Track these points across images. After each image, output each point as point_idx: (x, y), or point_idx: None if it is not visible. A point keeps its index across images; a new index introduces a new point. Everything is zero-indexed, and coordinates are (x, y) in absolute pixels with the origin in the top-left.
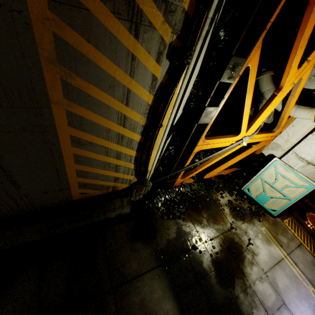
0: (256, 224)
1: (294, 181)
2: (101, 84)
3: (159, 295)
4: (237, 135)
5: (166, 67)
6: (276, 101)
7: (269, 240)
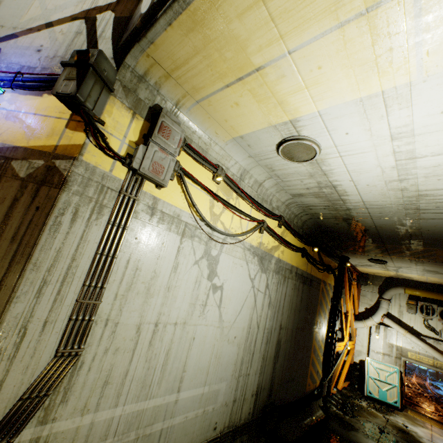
0: (396, 416)
1: (386, 369)
2: (322, 310)
3: None
4: (343, 340)
5: (330, 304)
6: (349, 318)
7: (413, 424)
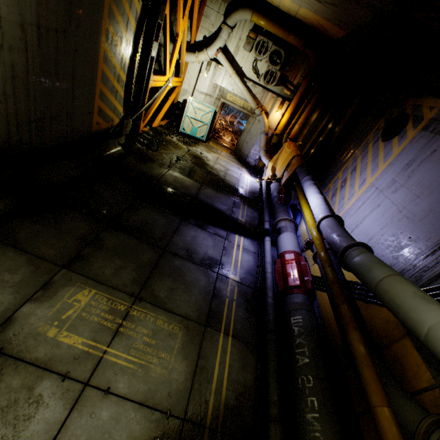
0: (199, 147)
1: (204, 110)
2: (120, 11)
3: (180, 178)
4: (165, 75)
5: (141, 6)
6: (178, 46)
7: (209, 152)
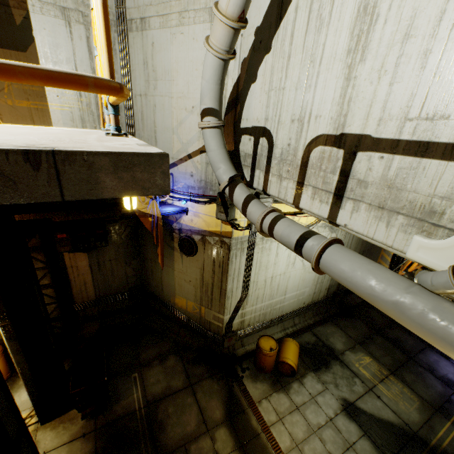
0: None
1: None
2: None
3: None
4: None
5: None
6: None
7: None
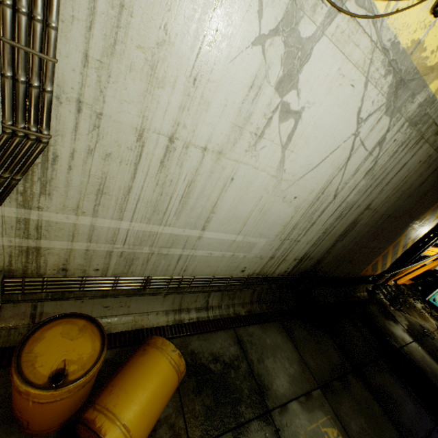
0: None
1: None
2: None
3: (428, 359)
4: None
5: None
6: None
7: None
